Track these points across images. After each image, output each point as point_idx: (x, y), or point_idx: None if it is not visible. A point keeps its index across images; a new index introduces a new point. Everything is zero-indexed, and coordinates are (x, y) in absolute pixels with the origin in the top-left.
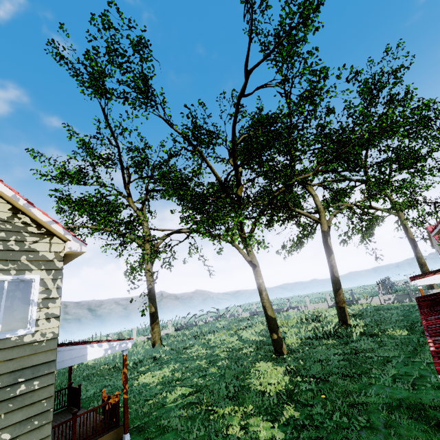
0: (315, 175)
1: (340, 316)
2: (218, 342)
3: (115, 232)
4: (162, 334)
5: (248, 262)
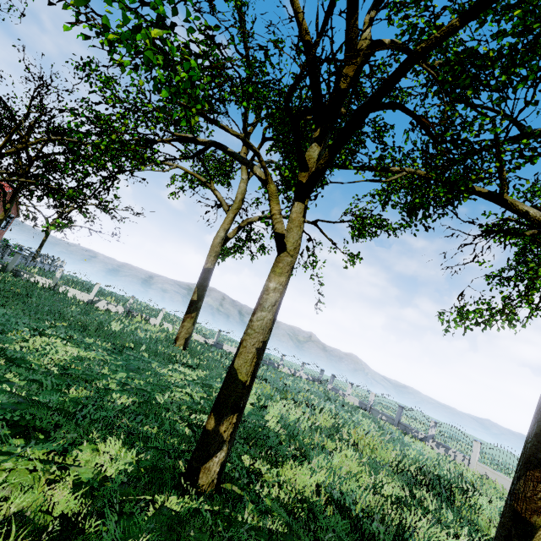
0: None
1: (503, 539)
2: None
3: (208, 185)
4: (226, 349)
5: (275, 235)
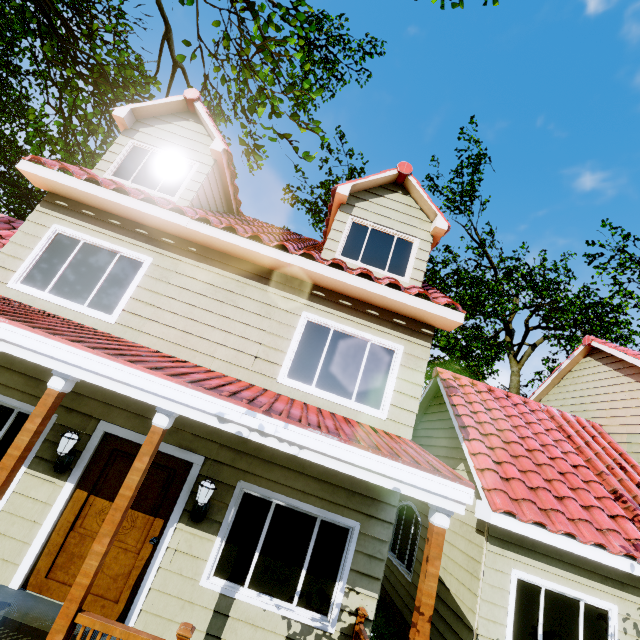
0: (521, 344)
1: None
2: None
3: None
4: None
5: None
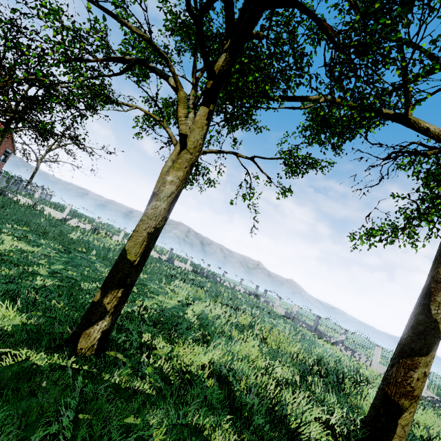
0: None
1: (372, 418)
2: (169, 290)
3: (161, 123)
4: (176, 264)
5: (179, 136)
